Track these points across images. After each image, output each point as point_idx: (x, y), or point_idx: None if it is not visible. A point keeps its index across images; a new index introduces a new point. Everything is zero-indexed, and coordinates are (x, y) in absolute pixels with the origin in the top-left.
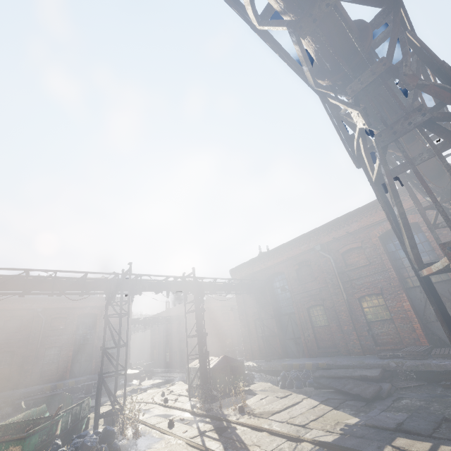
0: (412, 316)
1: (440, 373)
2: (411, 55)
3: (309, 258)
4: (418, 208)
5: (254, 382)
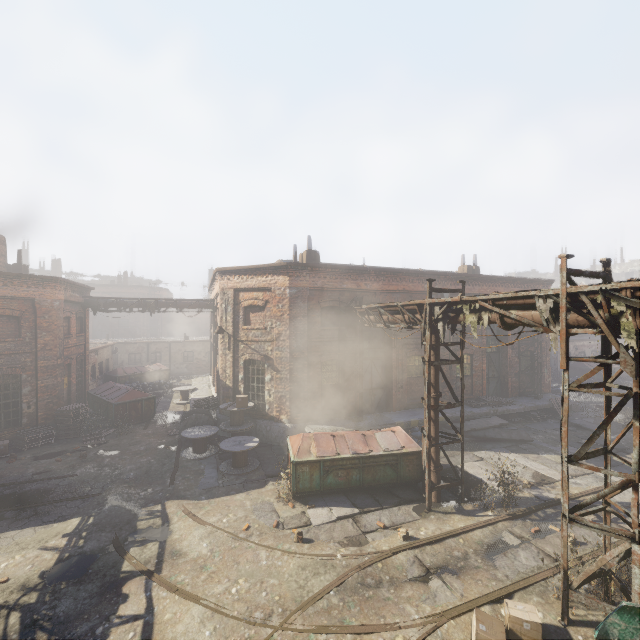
0: (485, 375)
1: (509, 415)
2: None
3: None
4: None
5: None
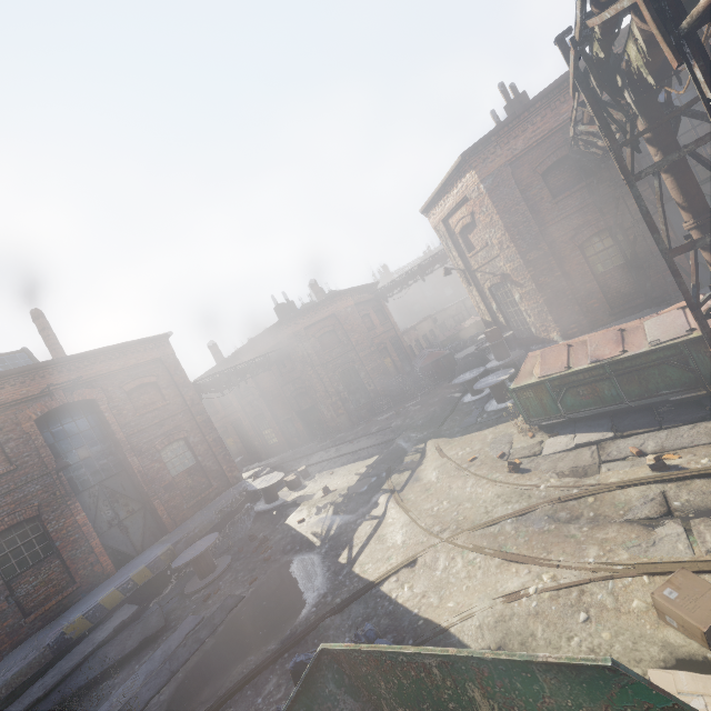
0: None
1: None
2: None
3: None
4: None
5: None
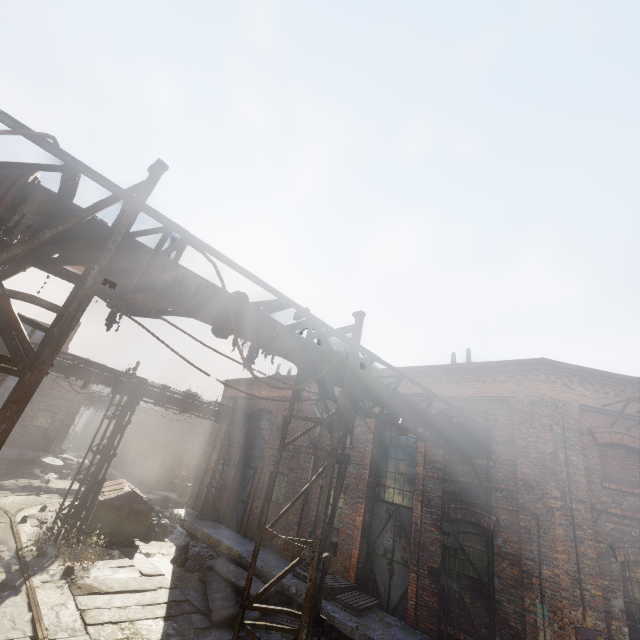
0: (357, 537)
1: (328, 626)
2: (143, 233)
3: (302, 408)
4: (288, 413)
5: (163, 540)
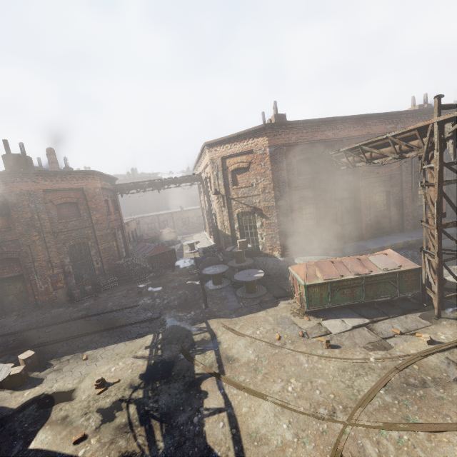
0: (444, 201)
1: None
2: None
3: None
4: None
5: None
